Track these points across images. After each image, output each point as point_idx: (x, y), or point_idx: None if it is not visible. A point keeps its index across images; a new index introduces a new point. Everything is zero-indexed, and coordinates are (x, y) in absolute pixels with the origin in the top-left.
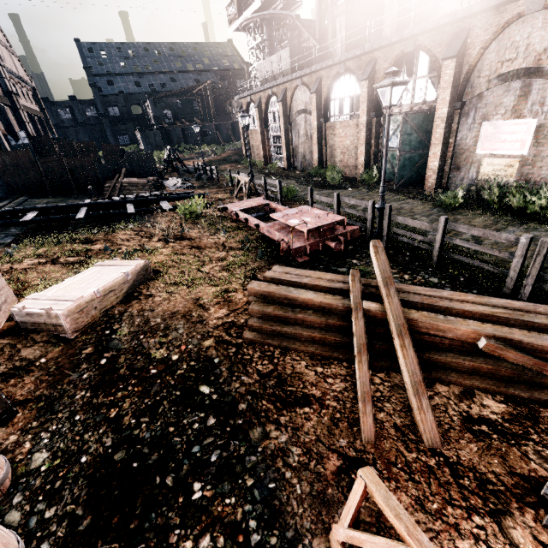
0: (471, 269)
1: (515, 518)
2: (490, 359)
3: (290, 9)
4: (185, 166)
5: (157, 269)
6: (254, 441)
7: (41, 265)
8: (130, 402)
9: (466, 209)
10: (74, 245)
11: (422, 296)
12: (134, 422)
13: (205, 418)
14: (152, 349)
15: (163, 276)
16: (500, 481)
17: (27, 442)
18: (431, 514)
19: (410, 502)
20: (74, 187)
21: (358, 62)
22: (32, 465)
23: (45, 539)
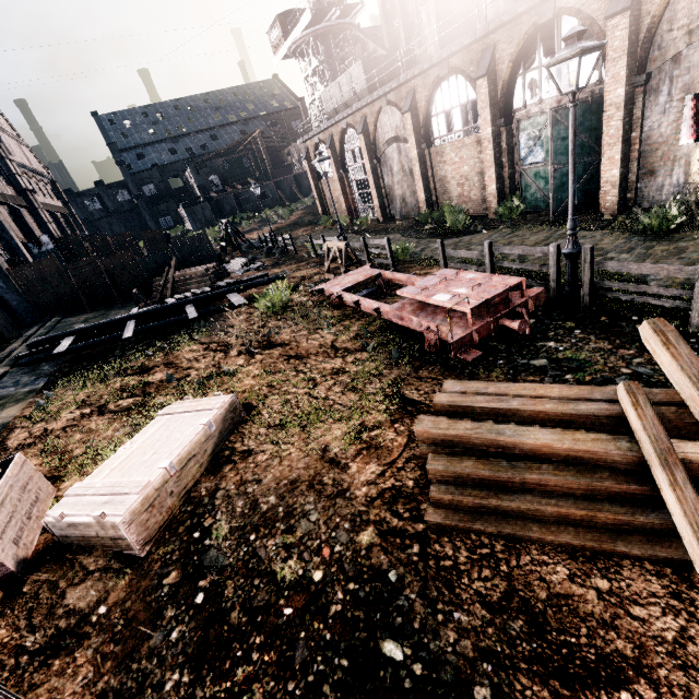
0: None
1: None
2: None
3: (349, 16)
4: (248, 241)
5: (249, 402)
6: None
7: (85, 419)
8: (262, 691)
9: (686, 230)
10: (125, 379)
11: None
12: None
13: None
14: (275, 562)
15: (260, 413)
16: None
17: None
18: None
19: None
20: (115, 294)
21: (467, 56)
22: None
23: None
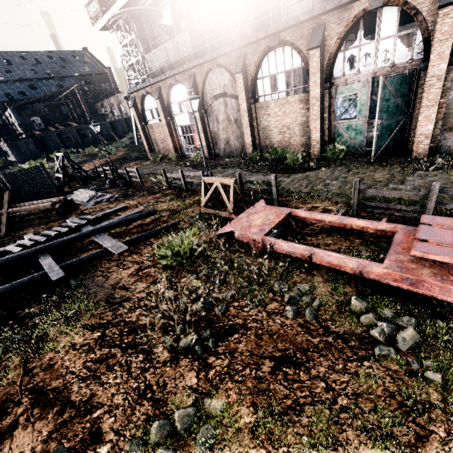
0: None
1: None
2: None
3: (157, 7)
4: (86, 173)
5: None
6: None
7: None
8: None
9: None
10: None
11: None
12: None
13: None
14: None
15: None
16: None
17: None
18: None
19: None
20: None
21: (297, 31)
22: None
23: None
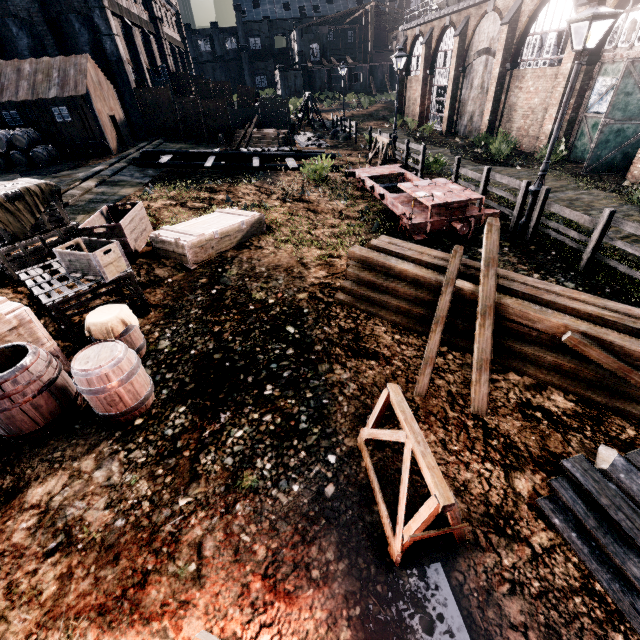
0: (625, 280)
1: (524, 474)
2: (577, 359)
3: None
4: (322, 120)
5: (271, 225)
6: (321, 372)
7: (172, 207)
8: (230, 324)
9: None
10: (200, 192)
11: (528, 287)
12: (231, 338)
13: (285, 348)
14: (254, 291)
15: (275, 232)
16: (527, 450)
17: (157, 332)
18: (450, 451)
19: (435, 440)
20: (205, 134)
21: None
22: (159, 347)
23: (165, 388)
